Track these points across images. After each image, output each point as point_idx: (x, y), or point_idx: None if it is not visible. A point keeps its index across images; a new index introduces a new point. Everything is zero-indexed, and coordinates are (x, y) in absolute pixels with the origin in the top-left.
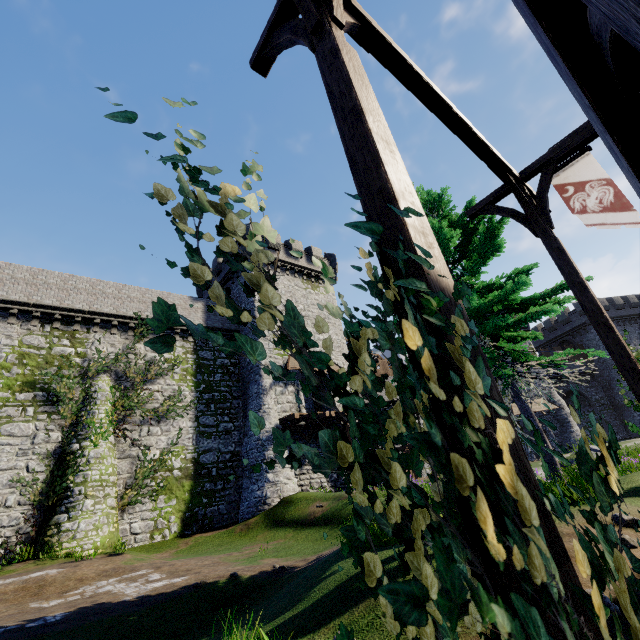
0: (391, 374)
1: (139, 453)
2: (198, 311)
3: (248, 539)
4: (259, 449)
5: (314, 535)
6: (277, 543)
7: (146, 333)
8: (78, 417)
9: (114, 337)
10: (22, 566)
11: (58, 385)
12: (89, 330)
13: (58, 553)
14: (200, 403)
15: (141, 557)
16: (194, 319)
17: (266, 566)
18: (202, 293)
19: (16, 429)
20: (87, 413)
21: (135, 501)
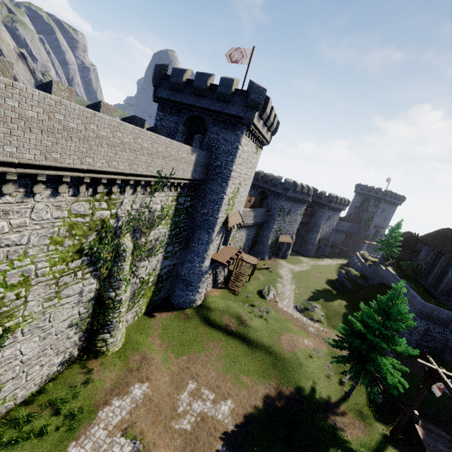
0: (247, 206)
1: (136, 280)
2: (191, 164)
3: (193, 329)
4: (199, 276)
5: (241, 348)
6: (221, 346)
7: (158, 189)
8: (112, 272)
9: (136, 194)
10: (101, 374)
11: (97, 248)
12: (121, 189)
13: (107, 354)
14: (169, 238)
15: (159, 354)
16: (187, 172)
17: (256, 393)
18: (160, 82)
19: (71, 291)
20: (119, 269)
21: (132, 308)
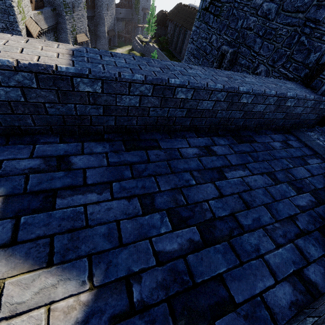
0: (32, 8)
1: None
2: None
3: None
4: None
5: None
6: None
7: None
8: None
9: None
10: None
11: None
12: None
13: None
14: None
15: None
16: None
17: None
18: None
19: None
20: None
21: None
